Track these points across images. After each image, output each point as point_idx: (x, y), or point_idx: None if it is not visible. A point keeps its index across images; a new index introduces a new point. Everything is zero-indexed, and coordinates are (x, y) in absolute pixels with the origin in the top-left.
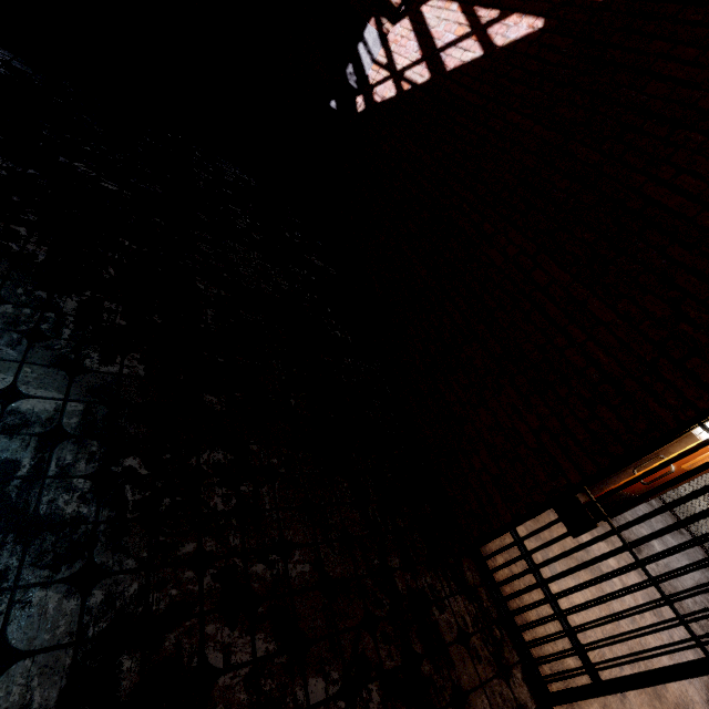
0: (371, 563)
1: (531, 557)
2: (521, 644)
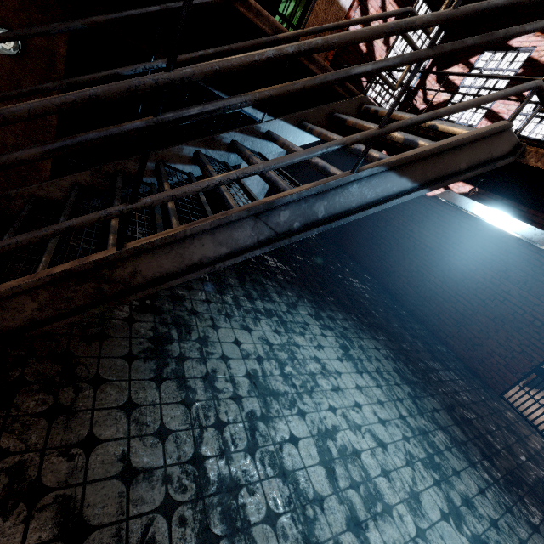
0: (478, 398)
1: (529, 393)
2: (534, 426)
